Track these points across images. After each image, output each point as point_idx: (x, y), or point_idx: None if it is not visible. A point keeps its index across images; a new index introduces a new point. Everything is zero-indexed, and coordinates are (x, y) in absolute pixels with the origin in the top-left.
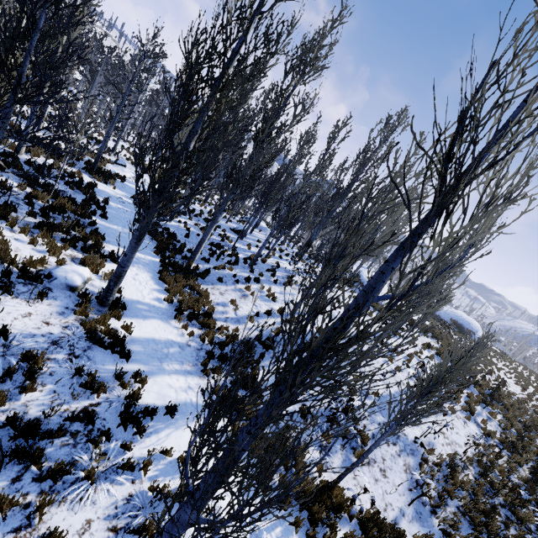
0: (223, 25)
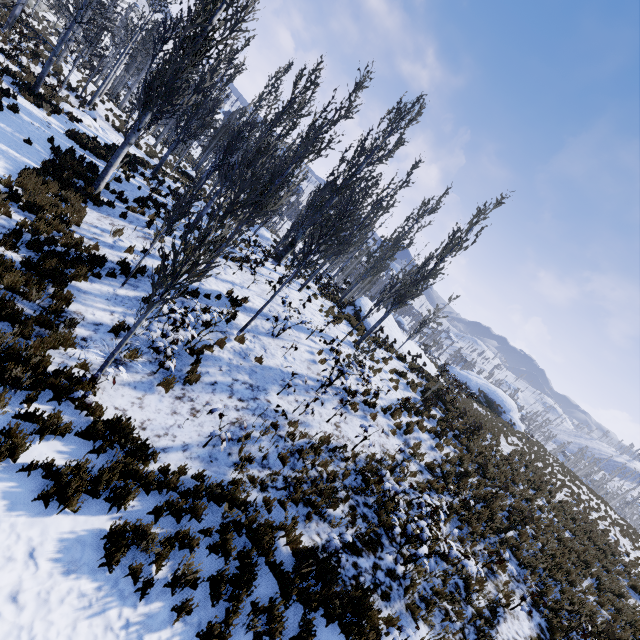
0: None
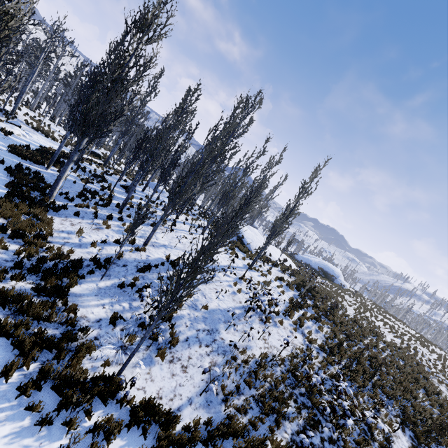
0: None
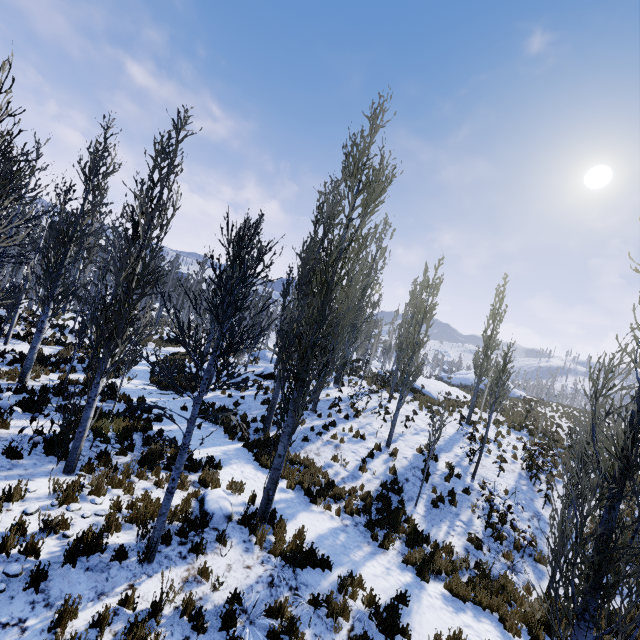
0: (325, 234)
